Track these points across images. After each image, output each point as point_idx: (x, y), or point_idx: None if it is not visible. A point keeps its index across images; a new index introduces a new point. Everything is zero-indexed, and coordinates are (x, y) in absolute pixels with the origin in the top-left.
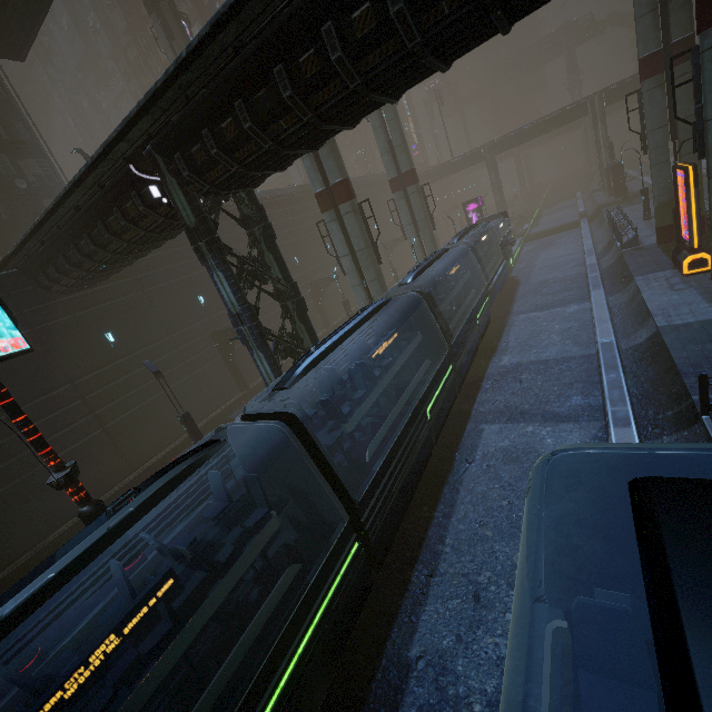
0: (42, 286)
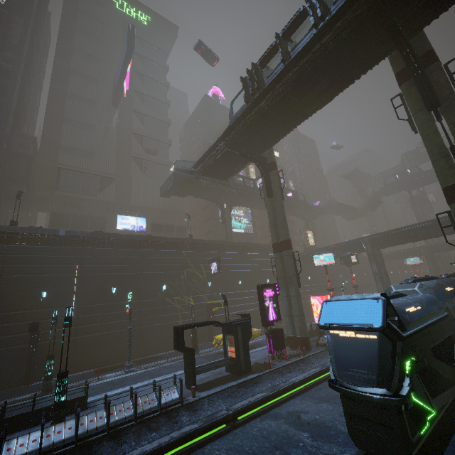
0: None
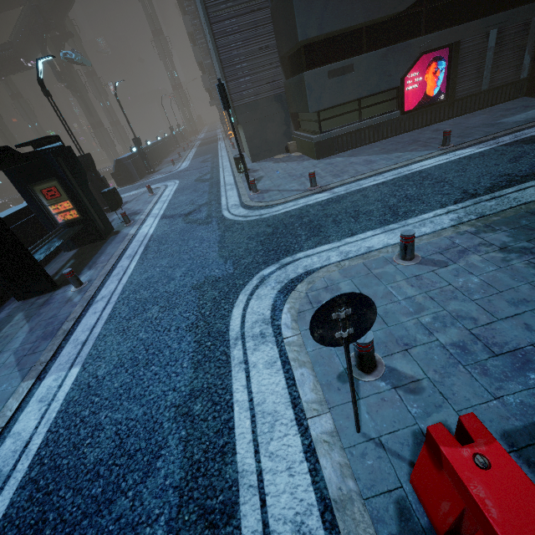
0: None
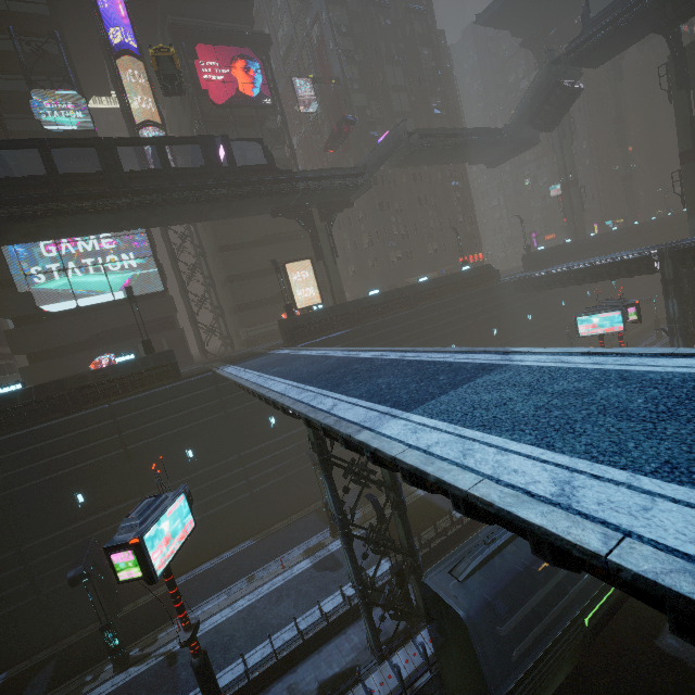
0: (521, 289)
